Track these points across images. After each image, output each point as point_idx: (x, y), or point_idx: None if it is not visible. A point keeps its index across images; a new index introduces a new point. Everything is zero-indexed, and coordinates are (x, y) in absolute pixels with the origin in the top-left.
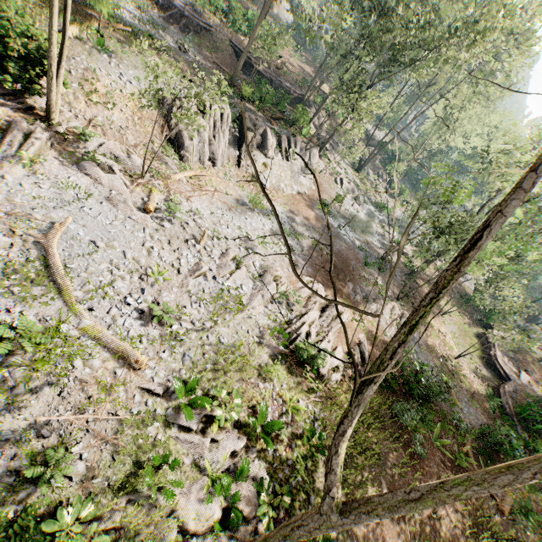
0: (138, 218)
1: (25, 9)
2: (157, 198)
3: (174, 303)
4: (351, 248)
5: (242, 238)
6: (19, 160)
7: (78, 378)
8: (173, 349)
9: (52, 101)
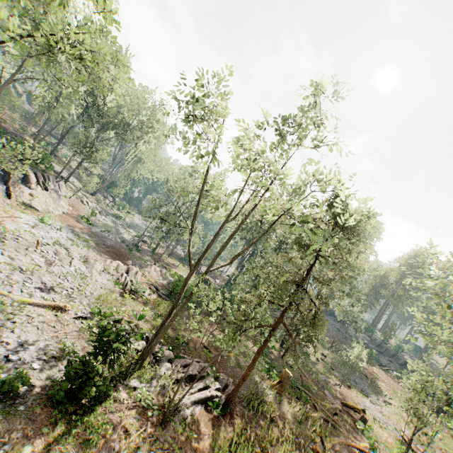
0: None
1: None
2: None
3: (53, 282)
4: (117, 243)
5: (58, 243)
6: None
7: (40, 321)
8: (74, 300)
9: None
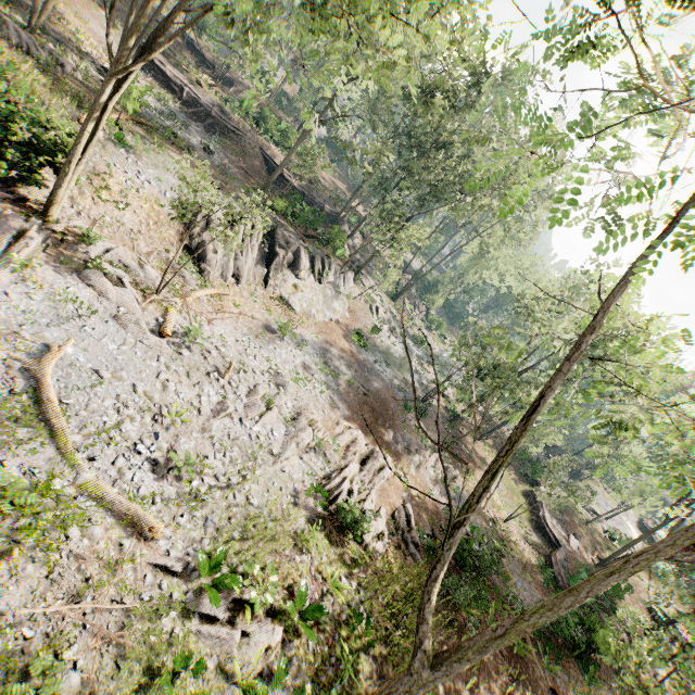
0: (151, 343)
1: (34, 90)
2: (174, 319)
3: (194, 452)
4: (390, 388)
5: (272, 372)
6: (6, 263)
7: (73, 553)
8: (193, 512)
9: (58, 196)
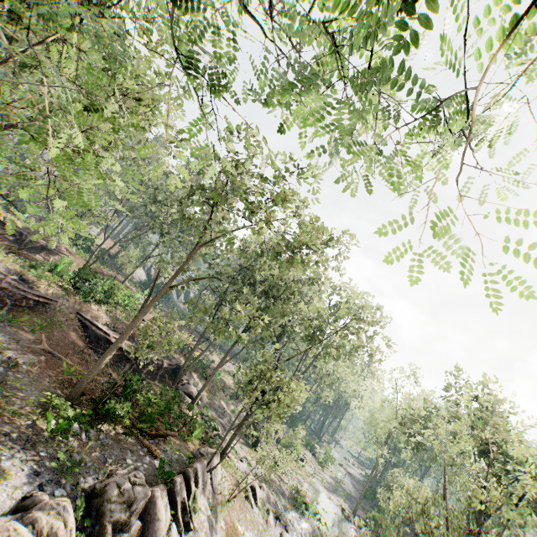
0: None
1: None
2: None
3: None
4: None
5: None
6: None
7: None
8: None
9: None
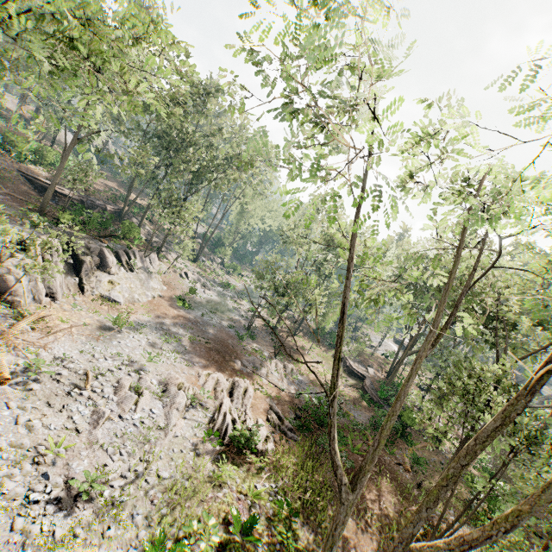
0: None
1: None
2: (6, 361)
3: (92, 468)
4: (222, 329)
5: (127, 363)
6: None
7: None
8: (118, 518)
9: None
